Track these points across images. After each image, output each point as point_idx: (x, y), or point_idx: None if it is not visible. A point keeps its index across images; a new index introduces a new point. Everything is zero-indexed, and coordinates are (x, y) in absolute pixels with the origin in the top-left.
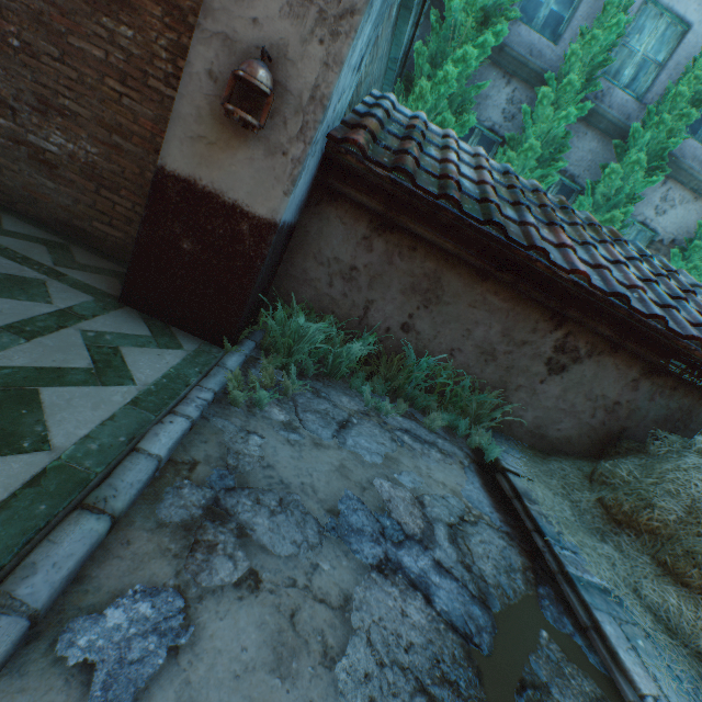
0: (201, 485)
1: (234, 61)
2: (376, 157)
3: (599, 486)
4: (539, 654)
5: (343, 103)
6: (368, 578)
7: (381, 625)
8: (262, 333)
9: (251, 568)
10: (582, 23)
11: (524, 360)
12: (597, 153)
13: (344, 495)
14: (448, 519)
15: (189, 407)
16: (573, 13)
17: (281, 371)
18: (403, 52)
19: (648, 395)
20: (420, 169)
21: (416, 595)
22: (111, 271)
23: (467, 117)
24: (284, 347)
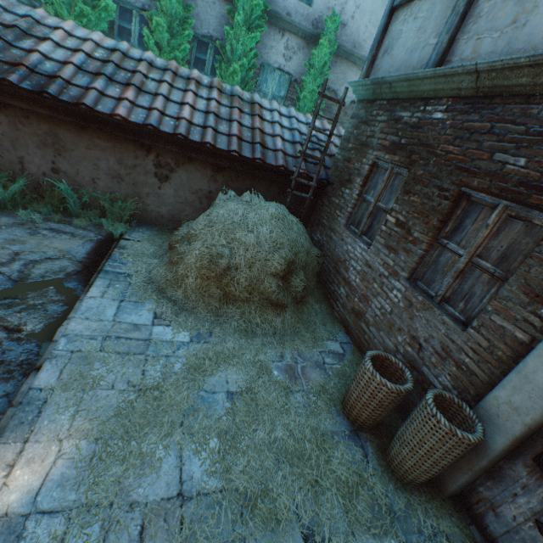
0: None
1: None
2: None
3: None
4: (36, 292)
5: None
6: None
7: None
8: None
9: None
10: None
11: (142, 177)
12: (228, 18)
13: None
14: (34, 259)
15: None
16: None
17: None
18: None
19: (226, 184)
20: None
21: None
22: None
23: (104, 4)
24: None
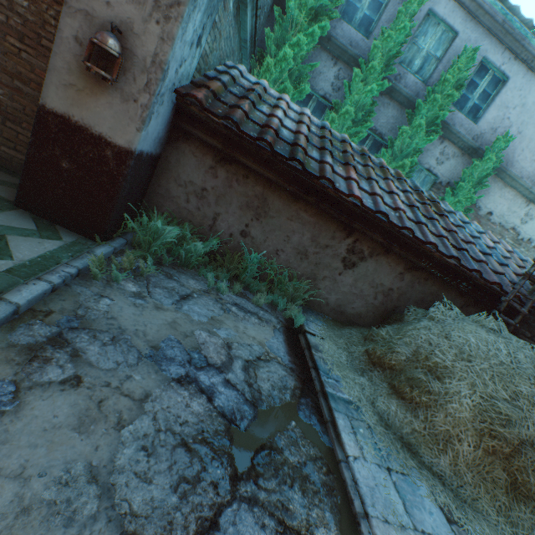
0: (50, 324)
1: (94, 31)
2: (212, 108)
3: (369, 342)
4: (283, 433)
5: (188, 68)
6: (167, 385)
7: (167, 410)
8: (133, 234)
9: (77, 374)
10: (386, 25)
11: (328, 258)
12: (397, 118)
13: (168, 338)
14: (247, 357)
15: (53, 276)
16: (379, 17)
17: (143, 260)
18: (250, 35)
19: (411, 284)
20: (249, 120)
21: (202, 396)
22: (13, 184)
23: (303, 87)
24: (146, 243)
